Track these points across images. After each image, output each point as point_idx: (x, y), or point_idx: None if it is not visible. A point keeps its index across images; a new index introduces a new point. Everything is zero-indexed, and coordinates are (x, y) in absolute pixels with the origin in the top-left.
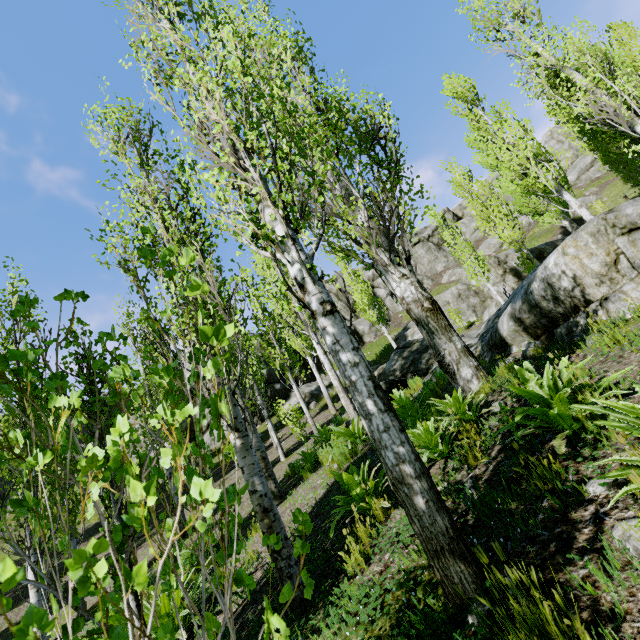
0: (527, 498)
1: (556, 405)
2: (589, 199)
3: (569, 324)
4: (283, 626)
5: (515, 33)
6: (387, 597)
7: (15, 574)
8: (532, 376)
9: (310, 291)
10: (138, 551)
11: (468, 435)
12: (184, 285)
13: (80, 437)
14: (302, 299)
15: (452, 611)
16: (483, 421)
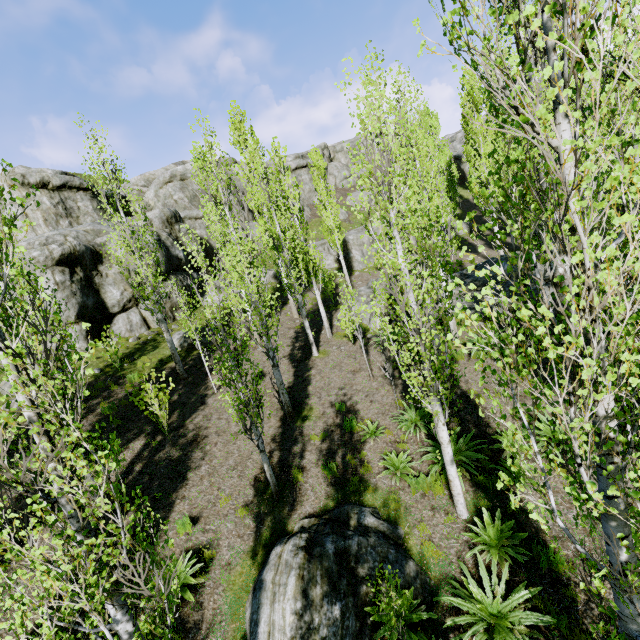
0: None
1: None
2: None
3: None
4: None
5: None
6: None
7: None
8: None
9: None
10: (212, 440)
11: None
12: None
13: None
14: None
15: None
16: None
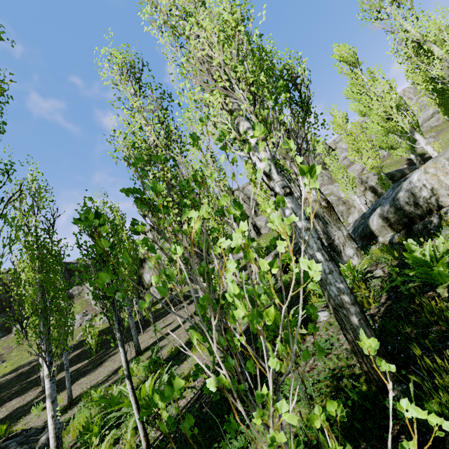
0: (419, 325)
1: (438, 266)
2: (428, 141)
3: (425, 222)
4: (375, 344)
5: (392, 14)
6: (321, 383)
7: (240, 291)
8: (417, 248)
9: (274, 179)
10: (105, 363)
11: (359, 290)
12: (168, 176)
13: (93, 276)
14: (268, 184)
15: (375, 390)
16: (370, 281)
